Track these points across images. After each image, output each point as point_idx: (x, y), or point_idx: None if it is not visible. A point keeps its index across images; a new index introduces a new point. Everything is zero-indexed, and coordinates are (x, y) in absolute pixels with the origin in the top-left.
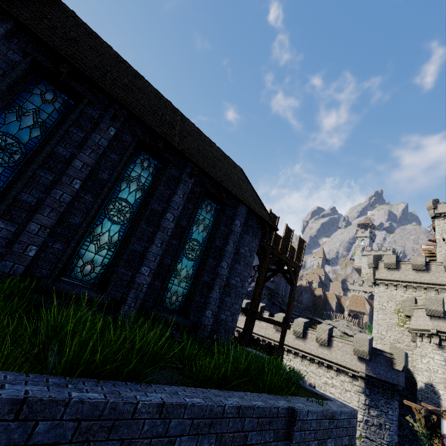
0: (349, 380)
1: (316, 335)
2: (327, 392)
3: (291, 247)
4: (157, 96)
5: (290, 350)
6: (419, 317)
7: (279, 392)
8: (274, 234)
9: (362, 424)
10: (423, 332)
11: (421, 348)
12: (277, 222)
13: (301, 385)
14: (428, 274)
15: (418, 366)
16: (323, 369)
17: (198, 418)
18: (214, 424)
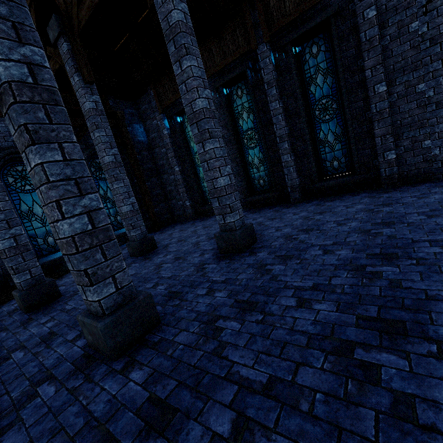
0: None
1: None
2: None
3: None
4: None
5: None
6: None
7: None
8: None
9: None
10: None
11: None
12: None
13: None
14: None
15: None
16: None
17: None
18: None
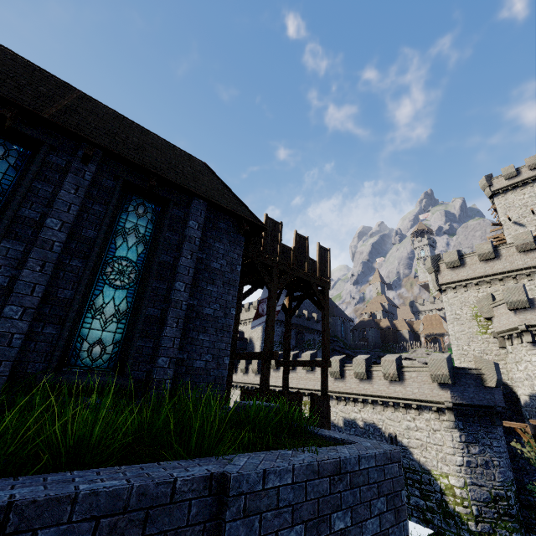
0: (435, 417)
1: (382, 371)
2: (412, 439)
3: (310, 260)
4: (28, 68)
5: (357, 399)
6: (502, 315)
7: (236, 451)
8: (279, 246)
9: (464, 468)
10: (510, 333)
11: (513, 353)
12: (281, 230)
13: (315, 433)
14: (500, 261)
15: (515, 376)
16: (401, 411)
17: None
18: None
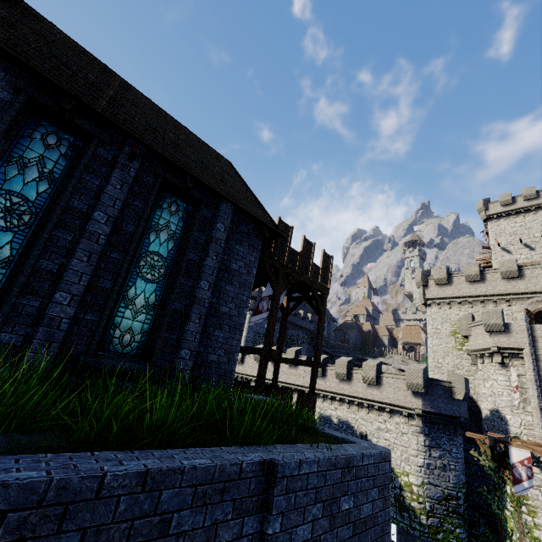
0: (405, 421)
1: (362, 374)
2: (381, 439)
3: (314, 265)
4: (74, 49)
5: (335, 397)
6: (478, 335)
7: (267, 442)
8: (287, 249)
9: (424, 469)
10: (483, 352)
11: (482, 371)
12: (291, 234)
13: (318, 430)
14: (484, 284)
15: (481, 392)
16: (374, 413)
17: (21, 509)
18: (76, 513)
